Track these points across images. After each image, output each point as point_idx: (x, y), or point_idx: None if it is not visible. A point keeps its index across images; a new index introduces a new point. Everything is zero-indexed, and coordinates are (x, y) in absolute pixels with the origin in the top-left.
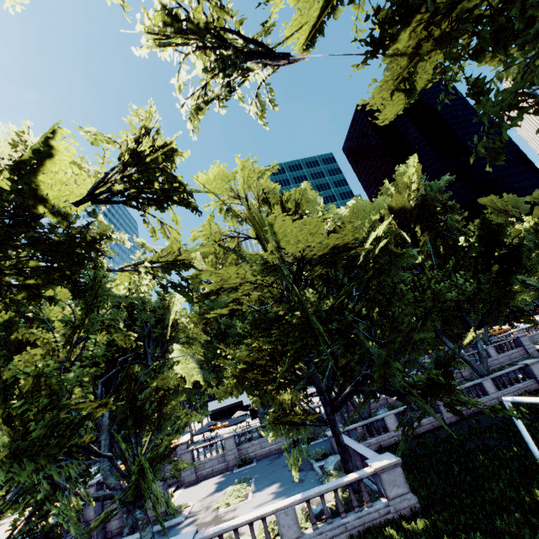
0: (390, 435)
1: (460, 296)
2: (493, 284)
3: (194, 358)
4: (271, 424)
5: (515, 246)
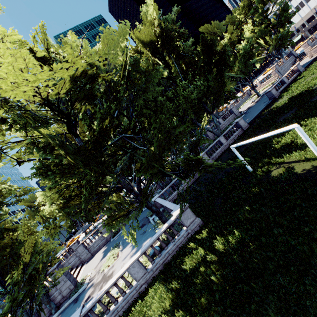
0: (183, 186)
1: (199, 94)
2: (215, 81)
3: (55, 195)
4: (107, 224)
5: (222, 52)
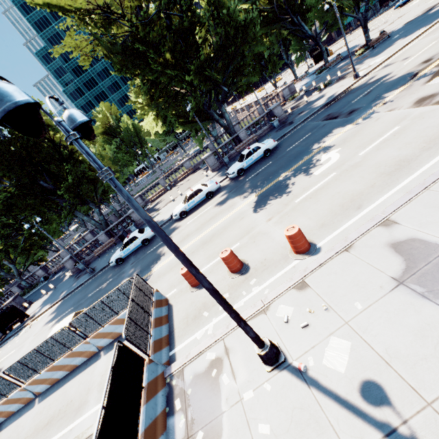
0: None
1: None
2: None
3: None
4: None
5: None
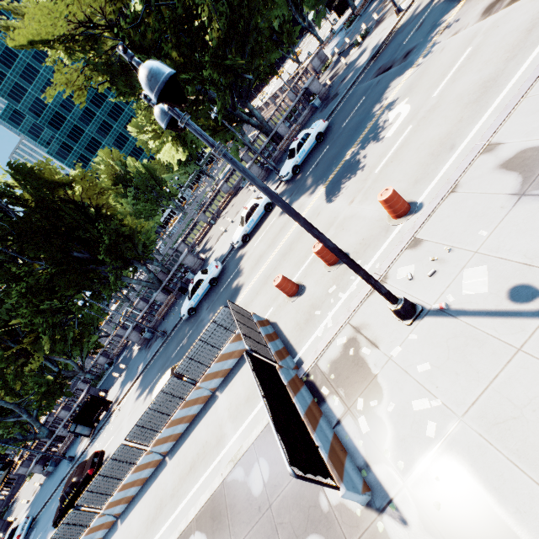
0: None
1: None
2: None
3: None
4: None
5: None
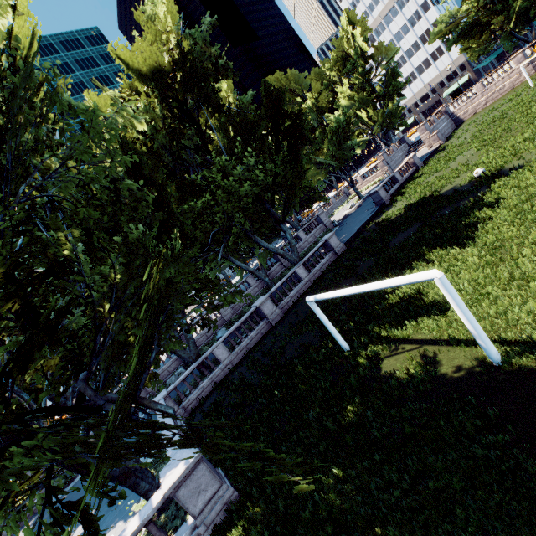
0: (223, 367)
1: (255, 185)
2: (287, 164)
3: None
4: None
5: (299, 114)
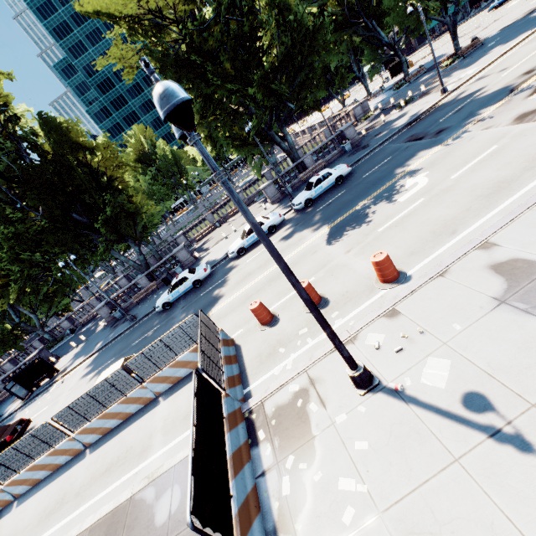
0: None
1: None
2: None
3: None
4: None
5: None
